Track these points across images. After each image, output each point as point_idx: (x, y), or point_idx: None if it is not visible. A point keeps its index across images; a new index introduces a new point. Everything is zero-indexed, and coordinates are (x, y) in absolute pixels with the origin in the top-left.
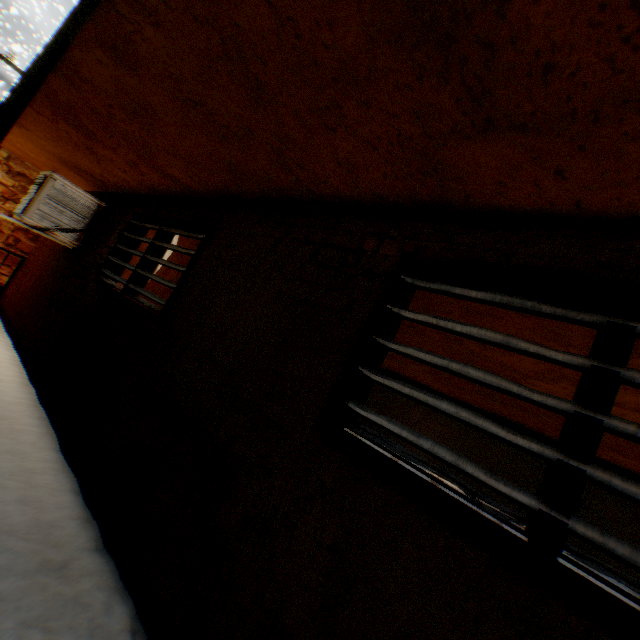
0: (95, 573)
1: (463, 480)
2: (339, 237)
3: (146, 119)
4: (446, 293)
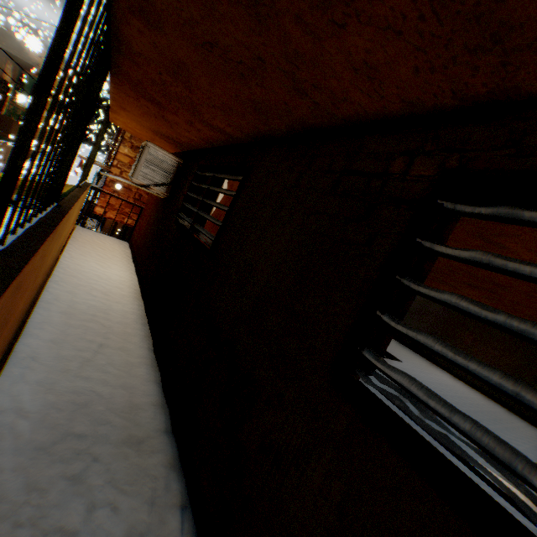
0: (161, 452)
1: (524, 410)
2: (362, 161)
3: (184, 77)
4: (505, 220)
